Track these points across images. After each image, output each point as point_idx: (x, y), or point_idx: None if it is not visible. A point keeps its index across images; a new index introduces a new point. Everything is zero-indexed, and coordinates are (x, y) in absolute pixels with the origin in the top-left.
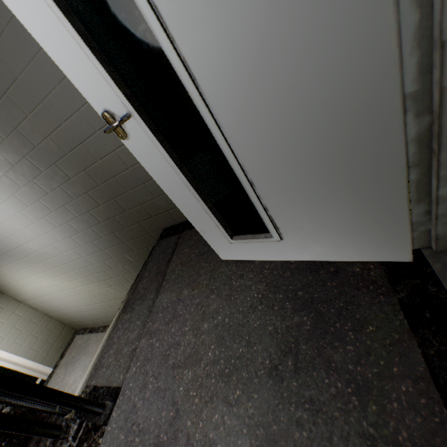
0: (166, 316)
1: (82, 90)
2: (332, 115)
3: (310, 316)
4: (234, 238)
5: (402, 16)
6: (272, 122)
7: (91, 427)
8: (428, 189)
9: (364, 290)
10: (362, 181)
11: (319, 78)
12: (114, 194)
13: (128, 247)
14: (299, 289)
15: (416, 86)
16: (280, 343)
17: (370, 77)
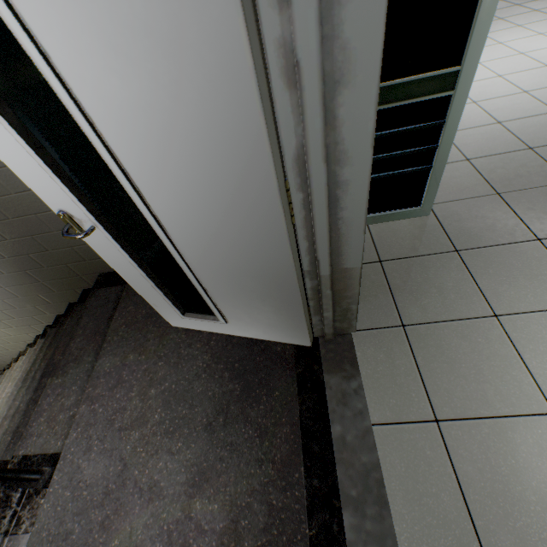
0: (110, 381)
1: (35, 190)
2: (262, 275)
3: (241, 384)
4: (186, 315)
5: (300, 242)
6: (223, 266)
7: (33, 492)
8: (320, 310)
9: (280, 365)
10: (281, 306)
11: (254, 258)
12: (33, 231)
13: (45, 287)
14: (237, 361)
15: (309, 268)
16: (216, 405)
17: (282, 267)
